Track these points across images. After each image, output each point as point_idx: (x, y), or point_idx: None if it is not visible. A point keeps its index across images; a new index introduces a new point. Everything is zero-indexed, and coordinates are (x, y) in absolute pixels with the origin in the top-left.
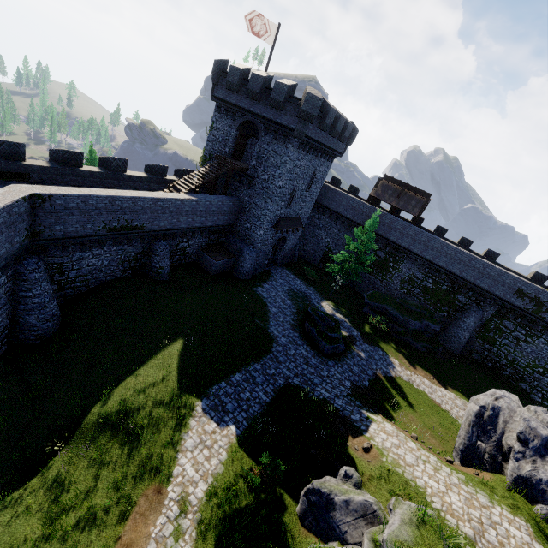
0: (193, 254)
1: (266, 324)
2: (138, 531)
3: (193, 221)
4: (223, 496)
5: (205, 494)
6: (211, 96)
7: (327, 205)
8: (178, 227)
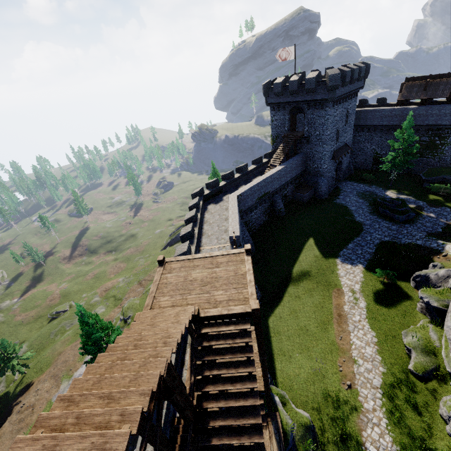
0: (289, 196)
1: (353, 218)
2: (339, 301)
3: (286, 178)
4: (369, 287)
5: (360, 287)
6: (267, 104)
7: (363, 124)
8: (281, 184)
